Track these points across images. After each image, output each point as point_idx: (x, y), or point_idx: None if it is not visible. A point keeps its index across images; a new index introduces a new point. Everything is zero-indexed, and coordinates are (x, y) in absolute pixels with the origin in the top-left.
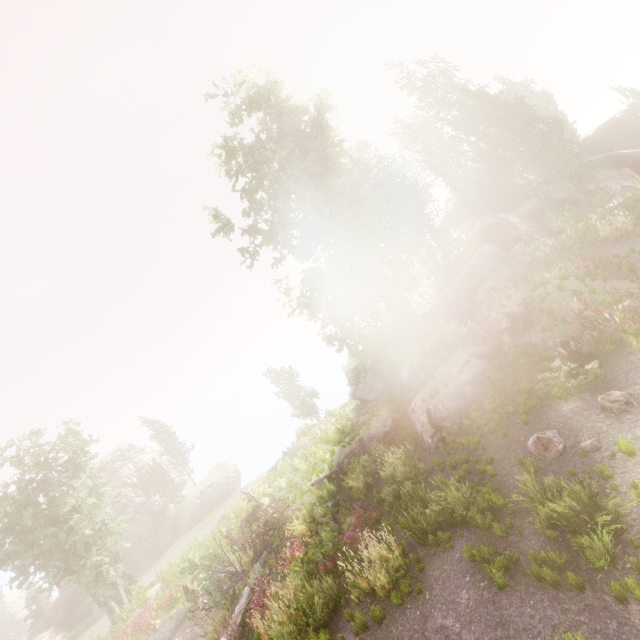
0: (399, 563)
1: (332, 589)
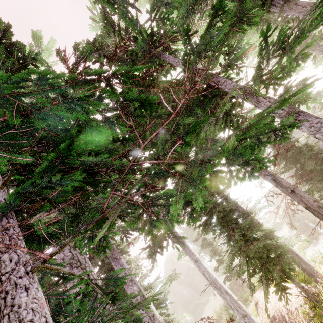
0: None
1: None
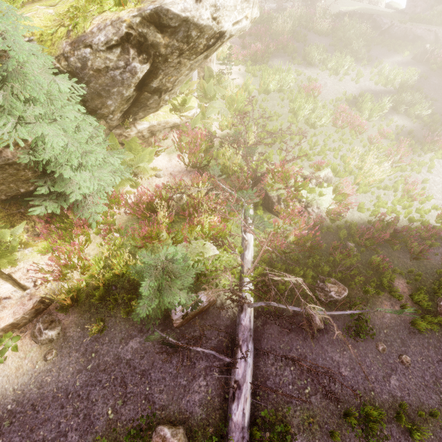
0: (324, 30)
1: (308, 22)
